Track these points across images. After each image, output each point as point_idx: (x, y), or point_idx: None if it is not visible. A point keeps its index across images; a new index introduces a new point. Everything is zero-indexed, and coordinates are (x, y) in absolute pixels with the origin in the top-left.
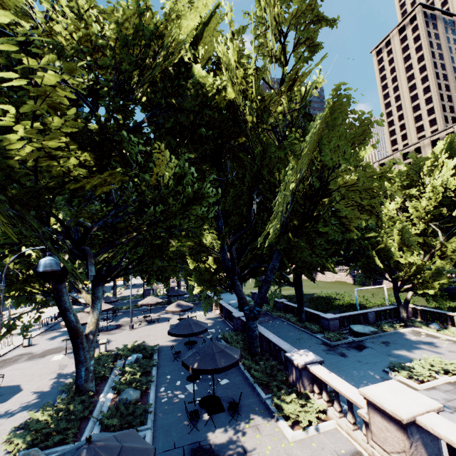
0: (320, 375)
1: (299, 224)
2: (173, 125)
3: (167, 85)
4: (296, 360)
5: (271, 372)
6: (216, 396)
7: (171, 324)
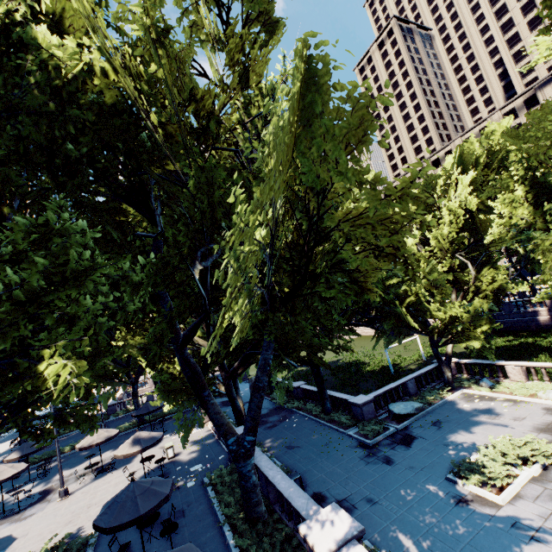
0: None
1: (290, 290)
2: (12, 143)
3: None
4: (317, 545)
5: None
6: None
7: (130, 472)
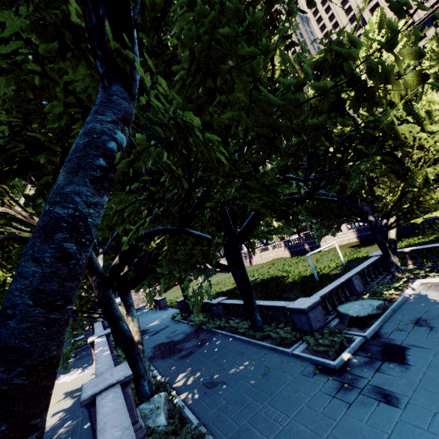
0: None
1: None
2: None
3: None
4: None
5: None
6: None
7: None
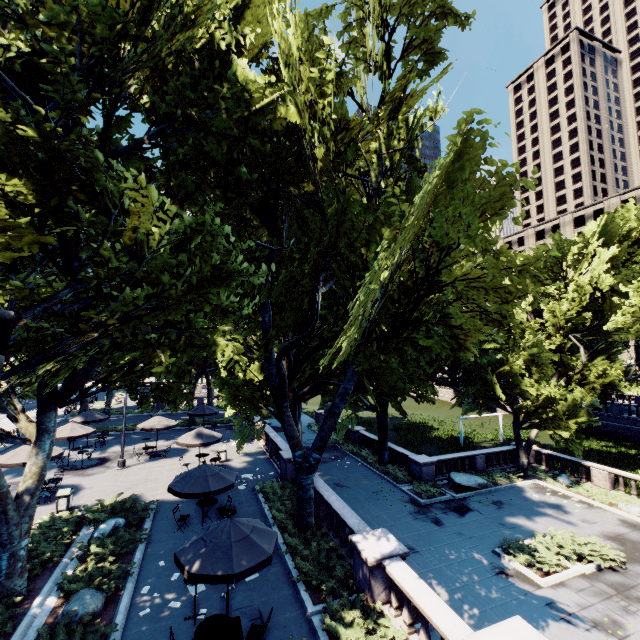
0: (401, 584)
1: (389, 330)
2: (192, 149)
3: (185, 80)
4: (365, 551)
5: (327, 563)
6: (229, 617)
7: (185, 463)
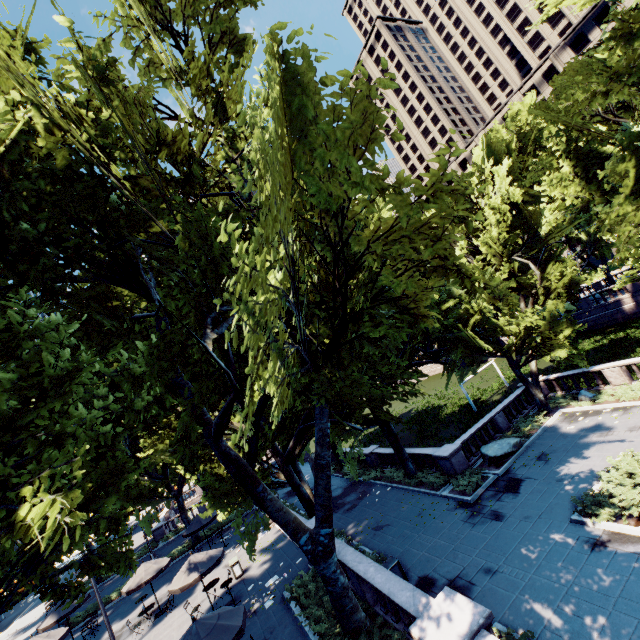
0: None
1: (331, 340)
2: None
3: None
4: None
5: None
6: None
7: (194, 607)
